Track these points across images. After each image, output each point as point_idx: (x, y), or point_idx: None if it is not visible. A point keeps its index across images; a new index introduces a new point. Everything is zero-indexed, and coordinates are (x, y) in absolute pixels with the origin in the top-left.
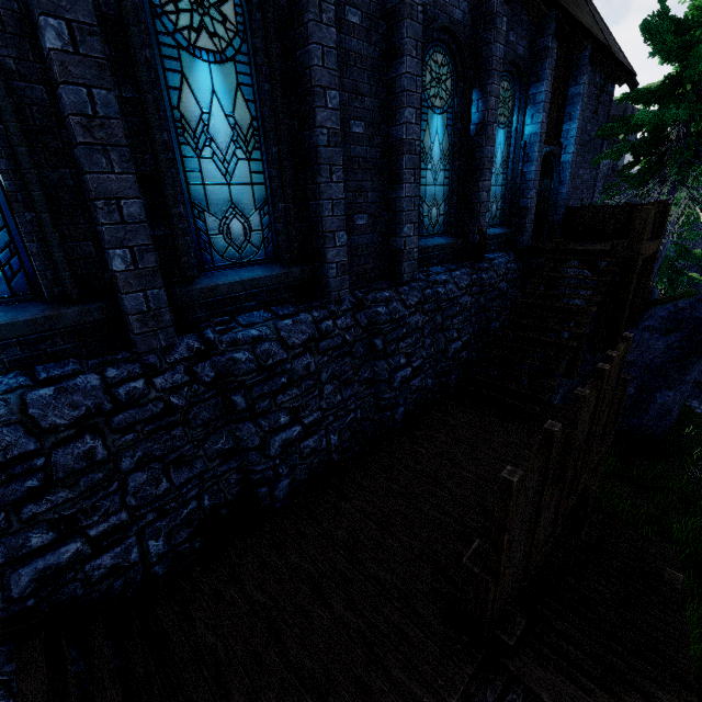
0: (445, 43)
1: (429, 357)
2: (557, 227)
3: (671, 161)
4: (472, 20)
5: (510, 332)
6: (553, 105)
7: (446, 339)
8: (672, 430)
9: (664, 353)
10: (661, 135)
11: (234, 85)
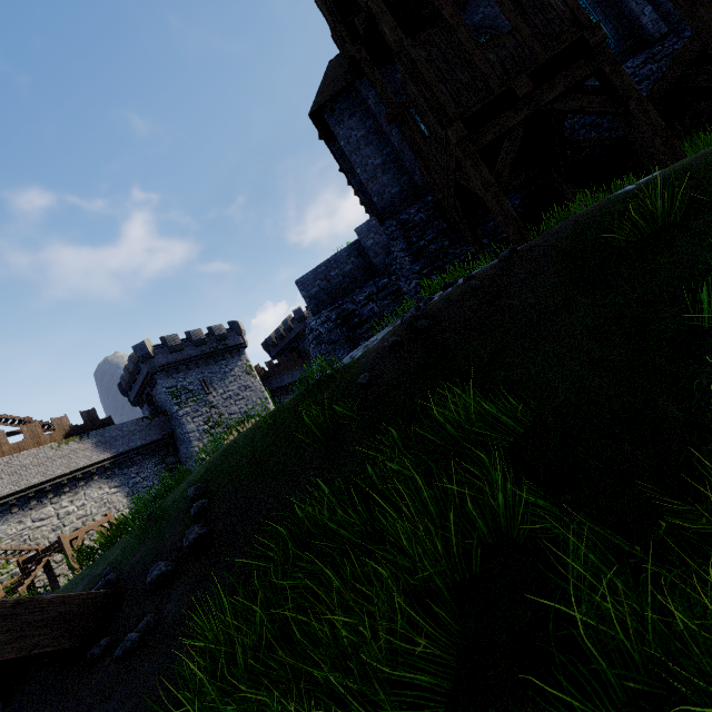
0: None
1: None
2: None
3: None
4: None
5: None
6: None
7: None
8: None
9: None
10: None
11: None
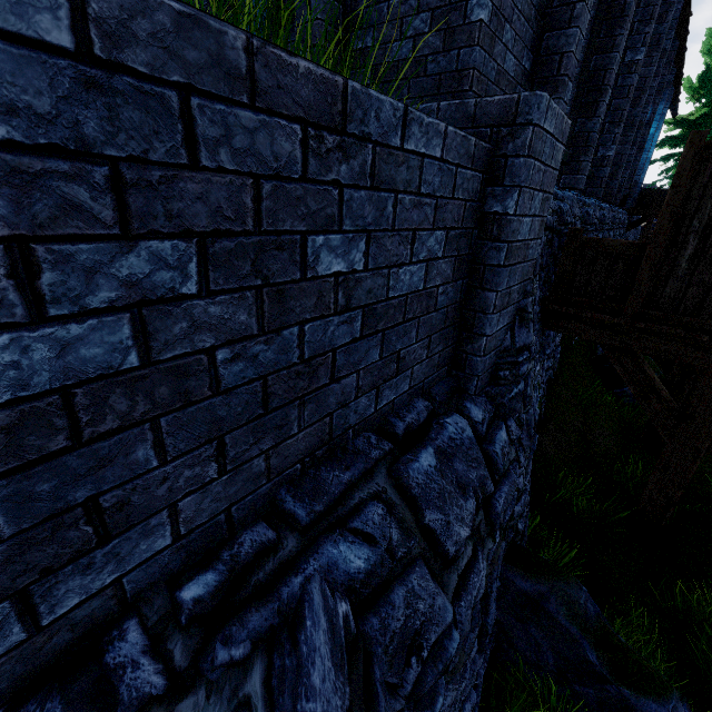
0: None
1: None
2: (634, 202)
3: None
4: None
5: None
6: None
7: None
8: None
9: None
10: None
11: None
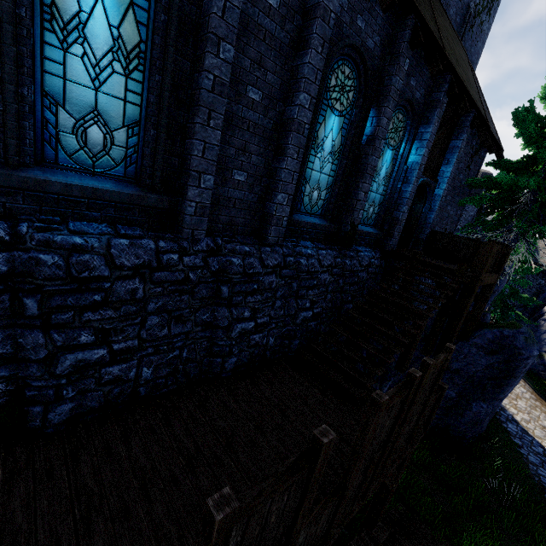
0: (354, 61)
1: (277, 317)
2: (421, 243)
3: (518, 218)
4: (381, 53)
5: (357, 316)
6: (436, 148)
7: (298, 306)
8: (481, 437)
9: (485, 370)
10: (514, 196)
11: (127, 1)
